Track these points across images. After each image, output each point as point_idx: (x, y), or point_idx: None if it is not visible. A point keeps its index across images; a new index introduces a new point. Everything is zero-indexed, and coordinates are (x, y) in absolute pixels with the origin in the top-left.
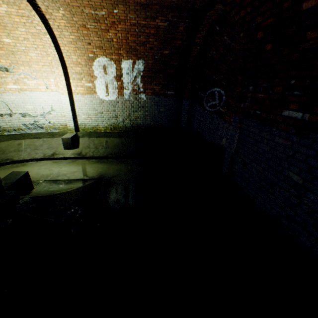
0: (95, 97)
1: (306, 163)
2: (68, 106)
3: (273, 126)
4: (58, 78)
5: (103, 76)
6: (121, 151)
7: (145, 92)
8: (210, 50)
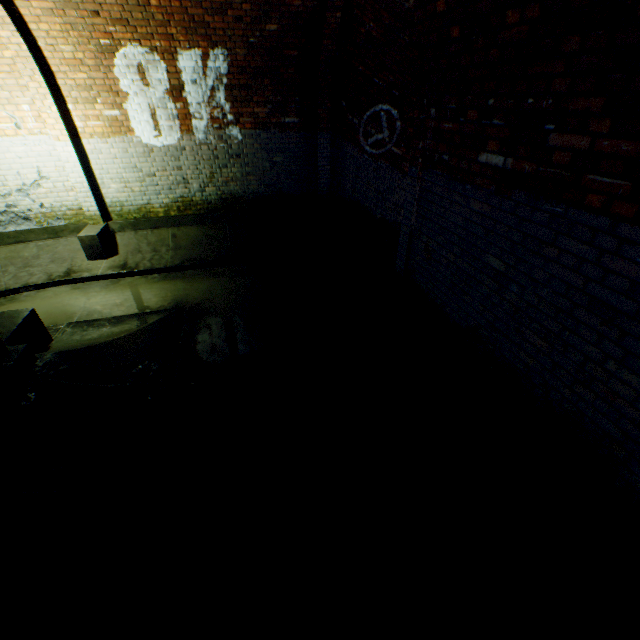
0: (131, 141)
1: (509, 238)
2: (76, 166)
3: (466, 182)
4: (39, 102)
5: (142, 92)
6: (209, 253)
7: (238, 122)
8: (364, 19)
